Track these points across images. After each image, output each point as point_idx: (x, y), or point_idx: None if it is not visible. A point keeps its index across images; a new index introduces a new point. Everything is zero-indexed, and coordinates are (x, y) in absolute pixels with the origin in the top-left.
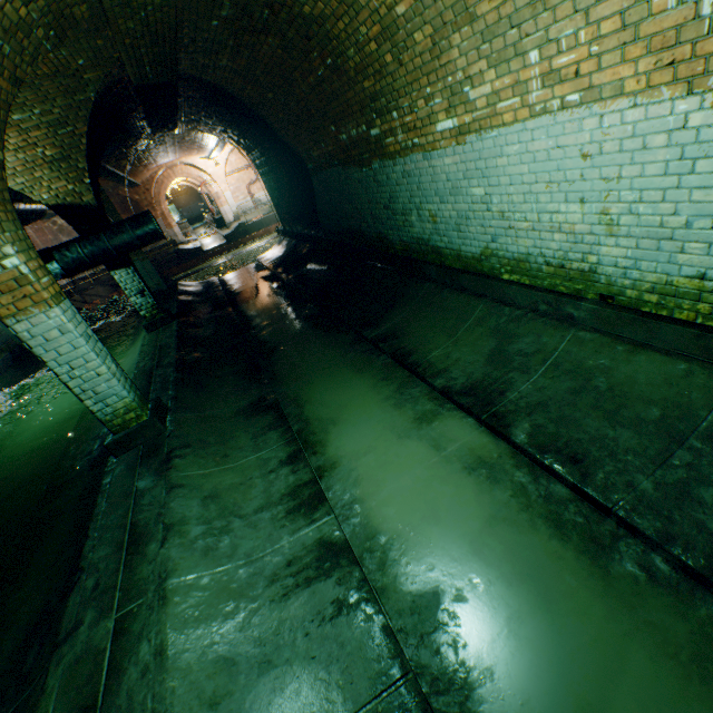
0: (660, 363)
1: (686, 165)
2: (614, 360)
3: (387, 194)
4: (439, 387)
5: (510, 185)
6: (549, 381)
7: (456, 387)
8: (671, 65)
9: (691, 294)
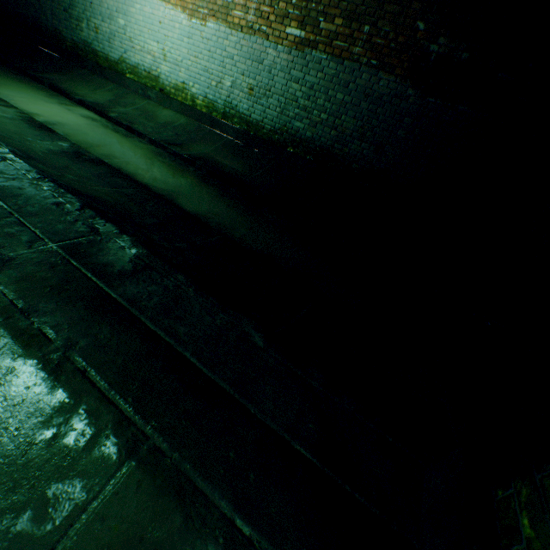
0: (170, 112)
1: (183, 39)
2: (158, 110)
3: (69, 1)
4: (78, 98)
5: (136, 25)
6: (133, 111)
7: (88, 101)
8: (181, 1)
9: (182, 90)
